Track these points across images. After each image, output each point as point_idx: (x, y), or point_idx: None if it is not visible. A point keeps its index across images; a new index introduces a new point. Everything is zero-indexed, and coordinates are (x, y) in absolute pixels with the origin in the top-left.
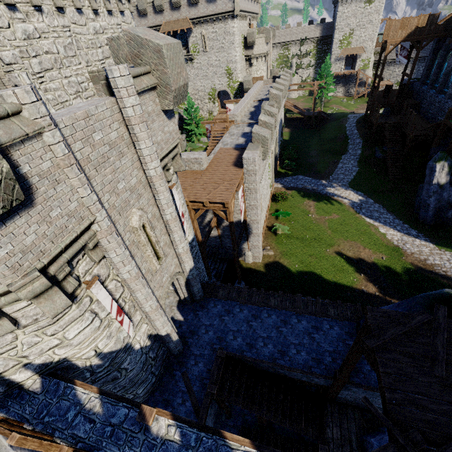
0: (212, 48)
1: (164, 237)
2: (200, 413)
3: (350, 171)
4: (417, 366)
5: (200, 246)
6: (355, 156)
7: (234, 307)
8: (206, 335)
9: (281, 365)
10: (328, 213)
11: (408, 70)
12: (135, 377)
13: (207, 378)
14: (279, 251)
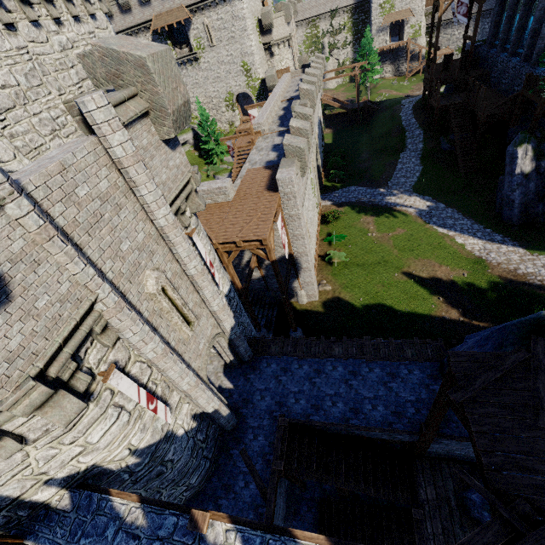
0: (220, 40)
1: (192, 296)
2: (267, 495)
3: (412, 172)
4: (516, 418)
5: (241, 294)
6: (416, 152)
7: (292, 363)
8: (262, 401)
9: (356, 426)
10: (392, 229)
11: (471, 31)
12: (184, 467)
13: (271, 453)
14: (337, 284)
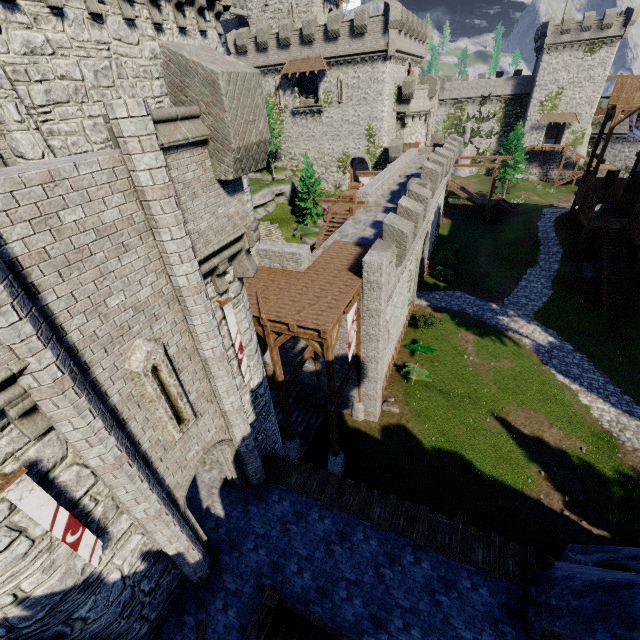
0: (350, 98)
1: (199, 384)
2: None
3: (538, 295)
4: None
5: (279, 388)
6: (549, 272)
7: (311, 510)
8: (254, 554)
9: None
10: (496, 357)
11: None
12: (103, 630)
13: None
14: (408, 408)
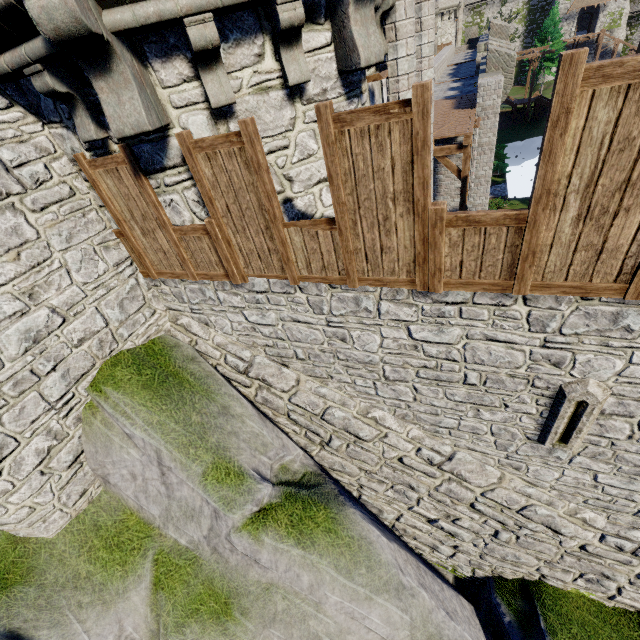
0: None
1: None
2: None
3: None
4: None
5: None
6: None
7: None
8: None
9: None
10: None
11: None
12: None
13: None
14: None
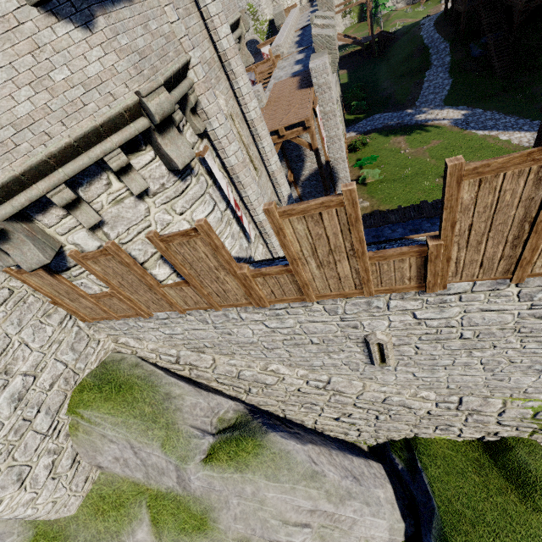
0: None
1: (252, 148)
2: None
3: (442, 87)
4: None
5: None
6: (444, 66)
7: None
8: None
9: None
10: (426, 142)
11: None
12: None
13: None
14: (375, 199)
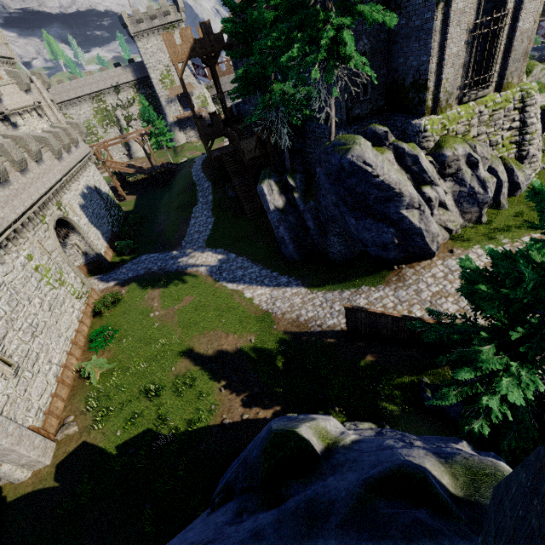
0: None
1: None
2: None
3: (205, 226)
4: None
5: None
6: (207, 204)
7: None
8: None
9: None
10: (179, 299)
11: None
12: None
13: None
14: (90, 415)
